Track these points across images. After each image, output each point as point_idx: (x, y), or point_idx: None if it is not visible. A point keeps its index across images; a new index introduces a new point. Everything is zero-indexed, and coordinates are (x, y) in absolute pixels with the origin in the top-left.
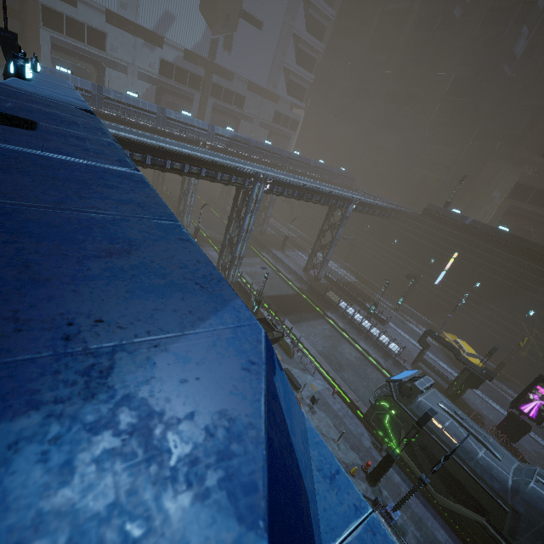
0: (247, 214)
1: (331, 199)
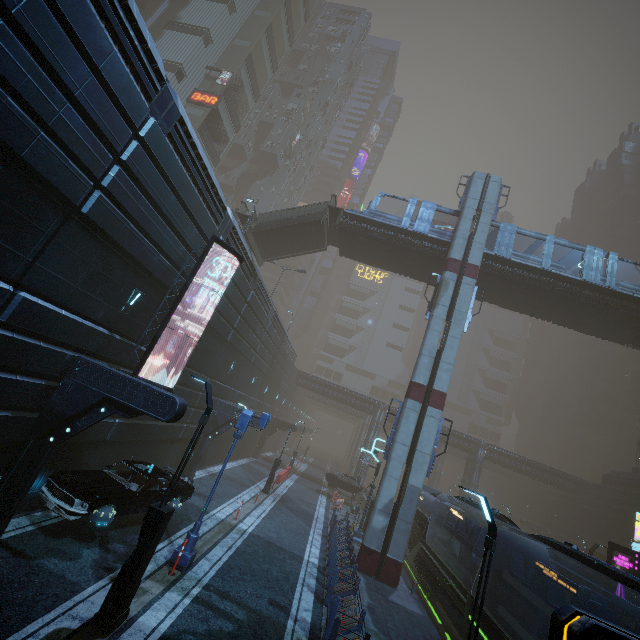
0: (372, 430)
1: (451, 436)
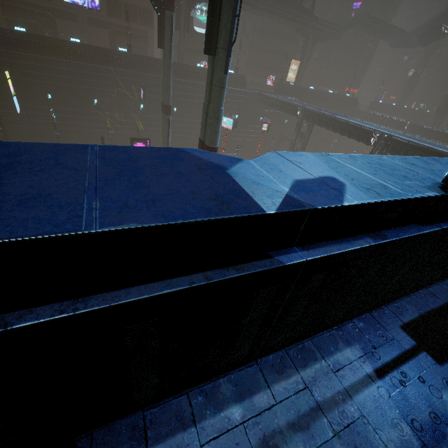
0: None
1: None
